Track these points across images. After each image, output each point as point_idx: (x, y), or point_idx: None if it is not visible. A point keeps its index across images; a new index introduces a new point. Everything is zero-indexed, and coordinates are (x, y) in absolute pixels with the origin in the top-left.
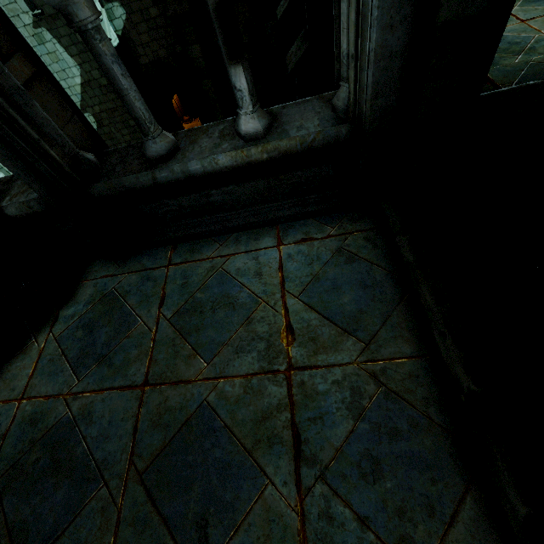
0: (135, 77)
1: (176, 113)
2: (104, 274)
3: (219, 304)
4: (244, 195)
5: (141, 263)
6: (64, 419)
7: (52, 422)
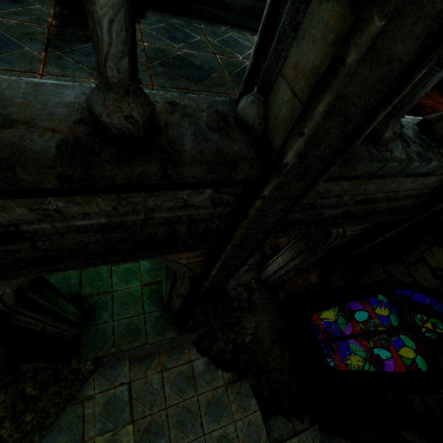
0: None
1: None
2: (160, 15)
3: (236, 43)
4: (240, 6)
5: (182, 19)
6: (179, 54)
7: (172, 53)
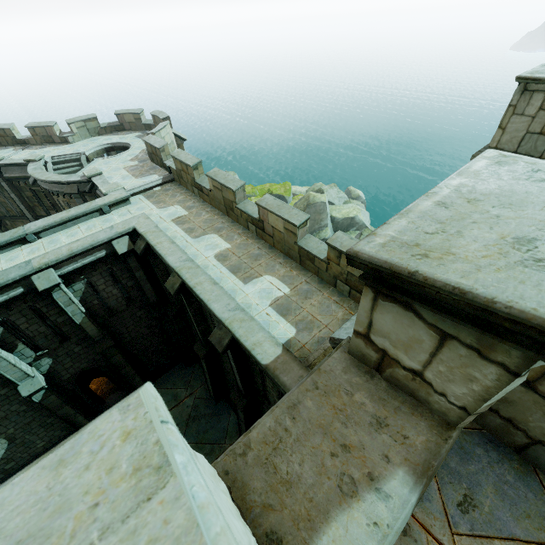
0: (59, 391)
1: (92, 391)
2: None
3: None
4: None
5: None
6: None
7: None
